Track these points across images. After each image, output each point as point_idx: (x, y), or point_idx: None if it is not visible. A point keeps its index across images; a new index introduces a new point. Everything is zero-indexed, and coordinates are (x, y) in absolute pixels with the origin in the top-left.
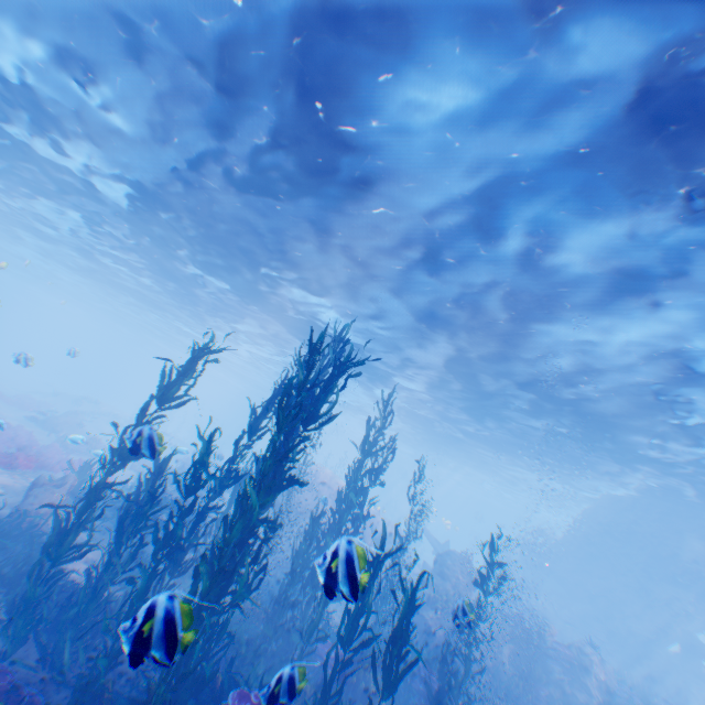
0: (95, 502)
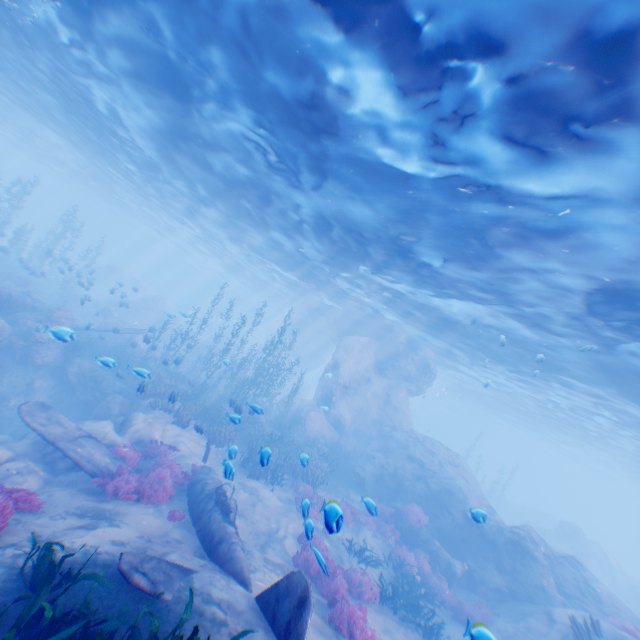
0: None
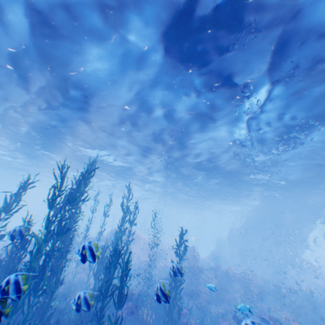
0: None
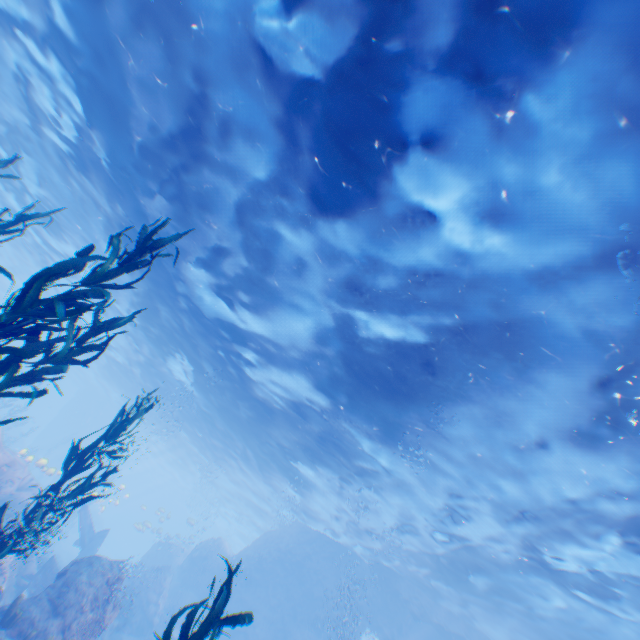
0: None
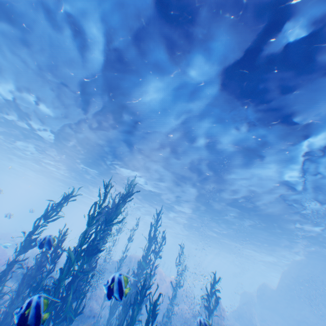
0: (9, 270)
